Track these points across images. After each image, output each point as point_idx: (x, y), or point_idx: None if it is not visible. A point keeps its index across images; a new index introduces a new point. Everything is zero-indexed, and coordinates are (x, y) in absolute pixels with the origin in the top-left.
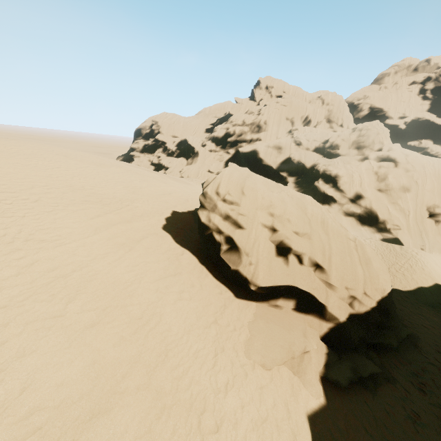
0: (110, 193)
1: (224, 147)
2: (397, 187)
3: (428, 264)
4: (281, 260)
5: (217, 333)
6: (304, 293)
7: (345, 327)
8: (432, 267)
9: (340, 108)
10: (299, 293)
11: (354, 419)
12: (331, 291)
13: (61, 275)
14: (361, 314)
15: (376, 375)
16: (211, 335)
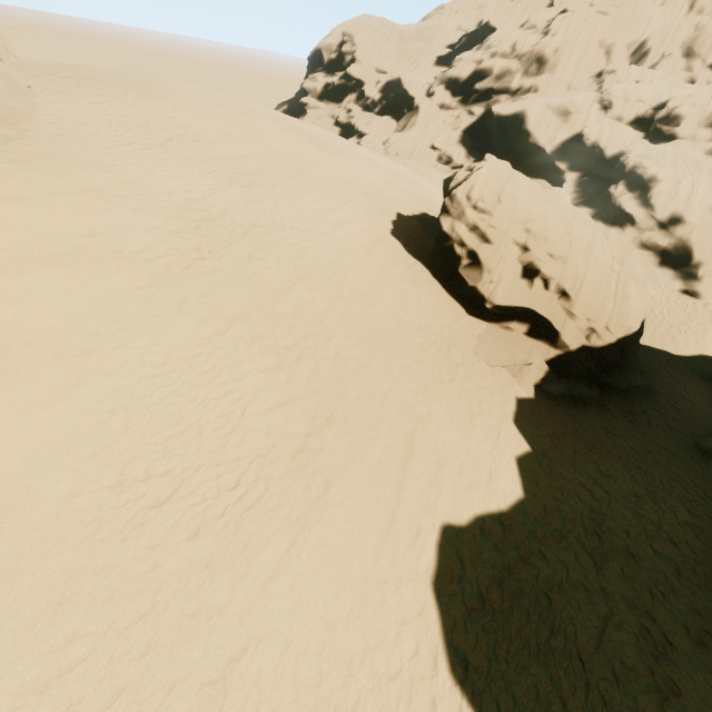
0: (328, 182)
1: (467, 101)
2: None
3: None
4: (525, 282)
5: (450, 334)
6: (541, 319)
7: (574, 356)
8: None
9: None
10: (535, 318)
11: (554, 413)
12: (570, 320)
13: (328, 263)
14: (595, 348)
15: (589, 400)
16: (445, 334)
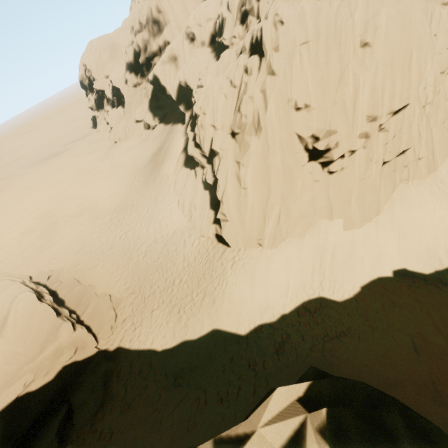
0: None
1: (144, 74)
2: (245, 127)
3: (228, 290)
4: None
5: None
6: None
7: None
8: (231, 295)
9: None
10: None
11: None
12: None
13: None
14: None
15: None
16: None
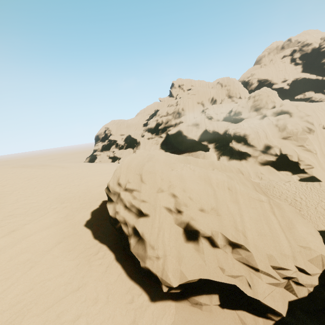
0: (43, 199)
1: (158, 134)
2: (297, 133)
3: None
4: (191, 245)
5: None
6: (226, 283)
7: (288, 324)
8: None
9: (235, 86)
10: (220, 283)
11: None
12: (256, 277)
13: None
14: (303, 299)
15: None
16: None
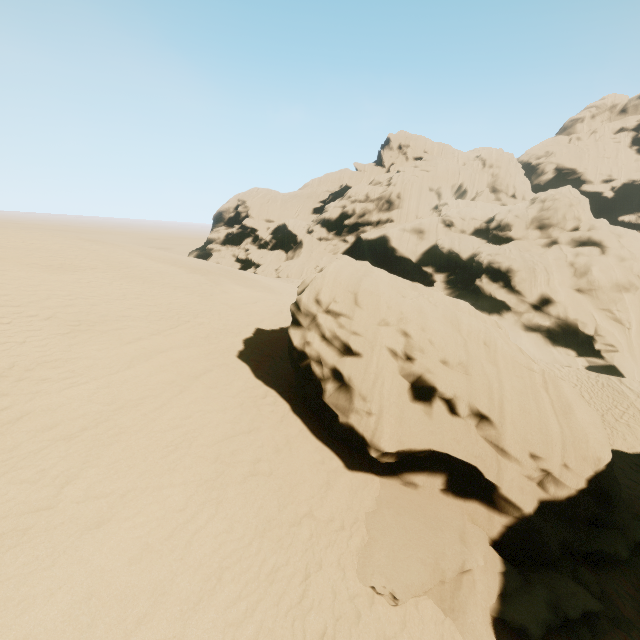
0: (164, 304)
1: (340, 234)
2: (607, 285)
3: None
4: (420, 407)
5: (311, 534)
6: (461, 463)
7: (533, 525)
8: None
9: (511, 171)
10: (451, 463)
11: None
12: (505, 461)
13: (63, 436)
14: (560, 501)
15: (594, 615)
16: (300, 539)
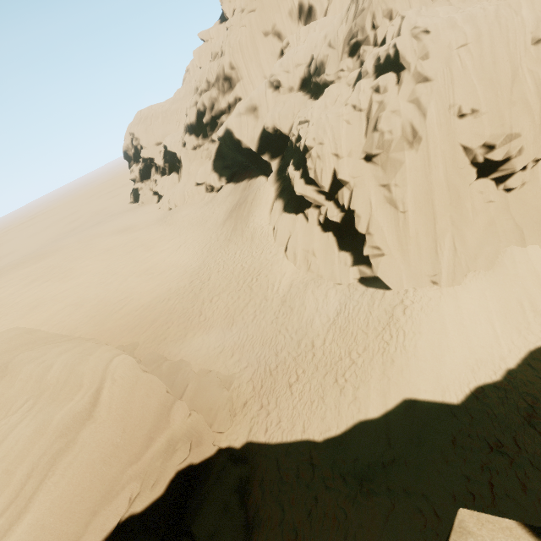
0: None
1: (206, 135)
2: (391, 144)
3: (411, 342)
4: None
5: None
6: None
7: None
8: (417, 349)
9: None
10: None
11: None
12: None
13: None
14: None
15: None
16: None
